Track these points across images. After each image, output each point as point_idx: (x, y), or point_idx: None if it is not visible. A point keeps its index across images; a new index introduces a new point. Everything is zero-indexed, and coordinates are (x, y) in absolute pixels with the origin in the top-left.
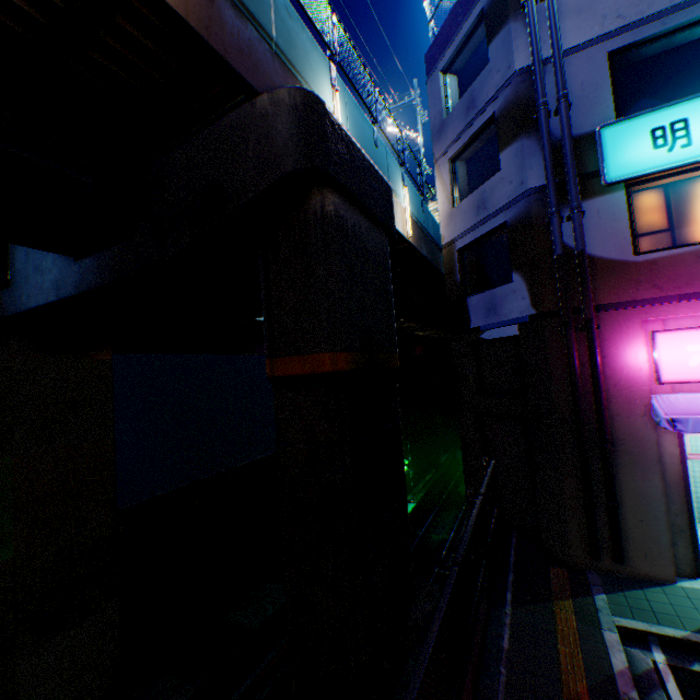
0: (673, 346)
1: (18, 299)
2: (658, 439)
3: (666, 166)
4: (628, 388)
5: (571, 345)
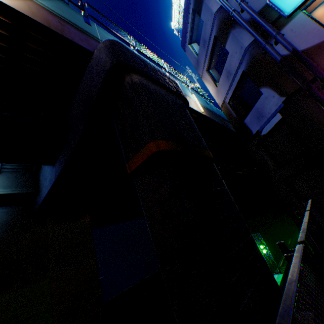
0: None
1: (41, 196)
2: None
3: None
4: None
5: (320, 97)
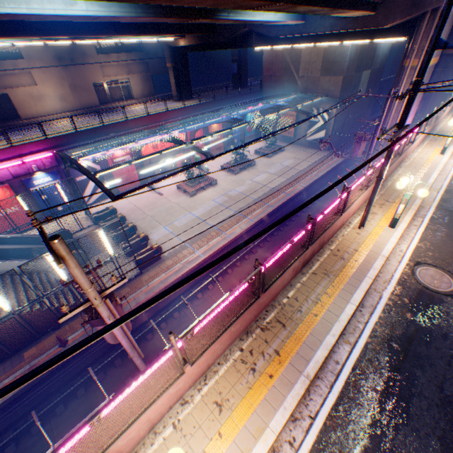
0: None
1: None
2: None
3: None
4: None
5: None
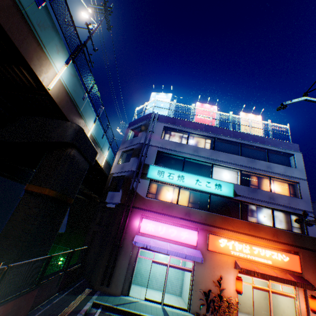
0: (145, 222)
1: None
2: (134, 248)
3: (158, 179)
4: (132, 231)
5: (123, 214)
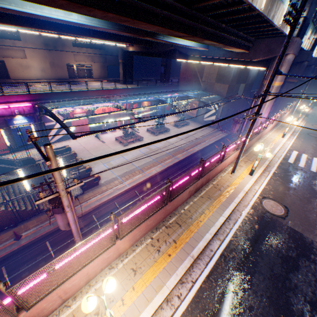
0: None
1: None
2: None
3: None
4: None
5: None
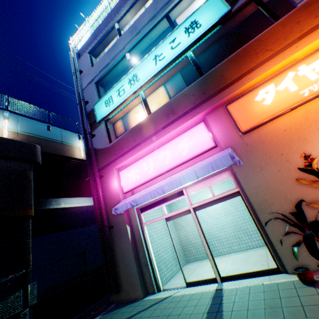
0: (124, 175)
1: None
2: (132, 219)
3: (109, 111)
4: (115, 199)
5: (91, 186)
